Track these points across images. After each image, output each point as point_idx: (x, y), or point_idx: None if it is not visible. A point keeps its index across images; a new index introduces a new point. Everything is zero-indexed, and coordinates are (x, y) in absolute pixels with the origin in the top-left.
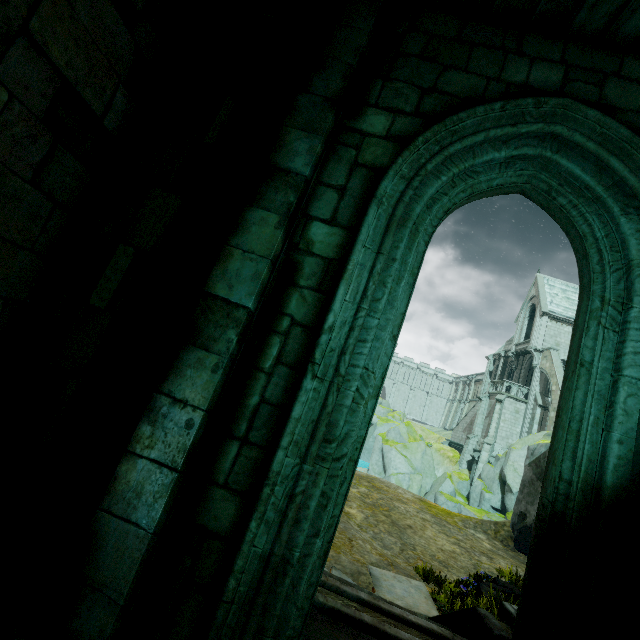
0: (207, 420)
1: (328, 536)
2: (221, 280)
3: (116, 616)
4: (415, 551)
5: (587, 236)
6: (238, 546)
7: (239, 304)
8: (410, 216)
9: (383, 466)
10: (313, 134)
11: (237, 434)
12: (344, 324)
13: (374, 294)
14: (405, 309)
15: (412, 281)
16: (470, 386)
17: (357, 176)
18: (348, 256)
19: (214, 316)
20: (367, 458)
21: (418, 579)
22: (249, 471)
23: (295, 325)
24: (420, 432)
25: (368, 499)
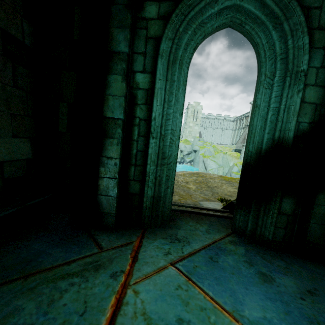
0: (121, 161)
1: (172, 188)
2: (108, 110)
3: (114, 219)
4: (218, 194)
5: (259, 44)
6: (143, 195)
7: (118, 118)
8: (177, 57)
9: (205, 167)
10: (124, 29)
11: (132, 163)
12: (159, 115)
13: (169, 99)
14: (183, 101)
15: (184, 88)
16: (243, 120)
17: (149, 44)
18: (154, 86)
19: (110, 125)
20: (197, 166)
21: (218, 202)
22: (140, 174)
23: (141, 120)
24: (220, 149)
25: (197, 181)
